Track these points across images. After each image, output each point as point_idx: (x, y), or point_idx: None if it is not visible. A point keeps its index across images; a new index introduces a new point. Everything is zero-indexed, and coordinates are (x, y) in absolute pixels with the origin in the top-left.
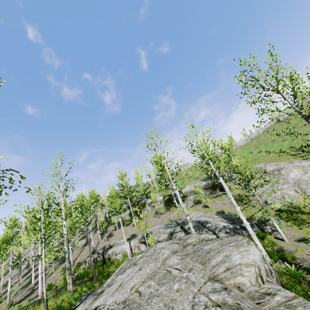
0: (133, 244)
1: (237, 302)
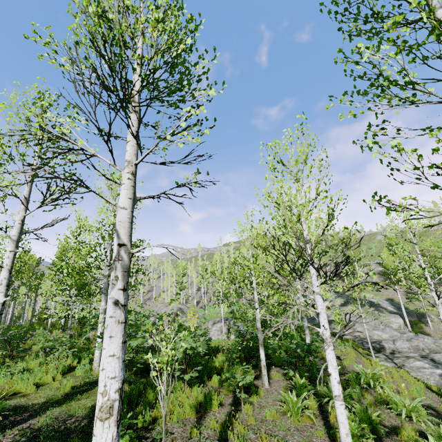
0: (309, 301)
1: (388, 326)
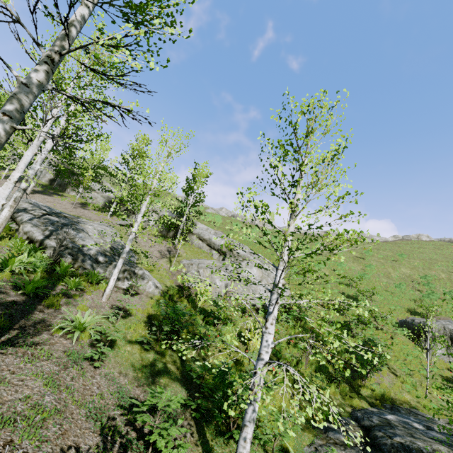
0: None
1: None
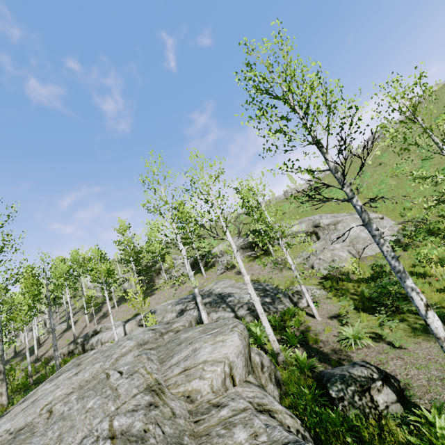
0: (129, 328)
1: (145, 429)
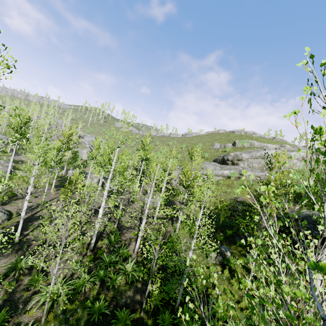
0: None
1: None
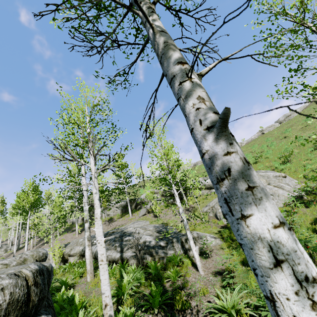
0: None
1: None
